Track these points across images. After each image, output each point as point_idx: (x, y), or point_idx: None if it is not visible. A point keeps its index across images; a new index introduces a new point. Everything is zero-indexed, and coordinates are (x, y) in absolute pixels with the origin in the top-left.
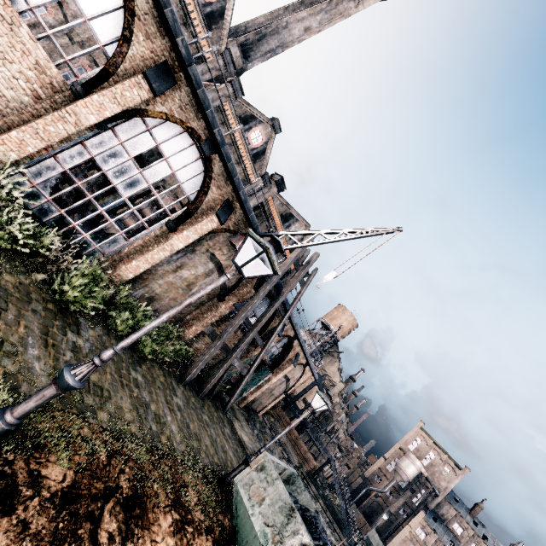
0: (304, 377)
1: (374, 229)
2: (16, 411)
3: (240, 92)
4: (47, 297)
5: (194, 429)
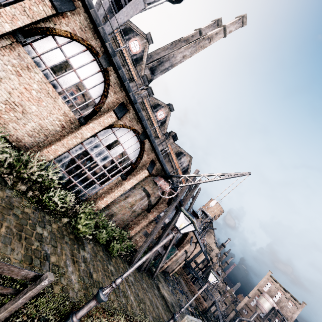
0: (196, 250)
1: (235, 173)
2: (78, 315)
3: (151, 94)
4: (69, 231)
5: (141, 296)
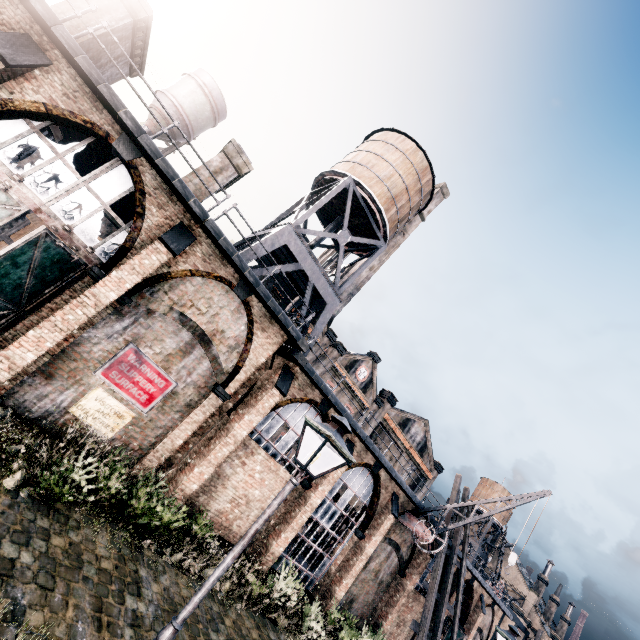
0: (496, 619)
1: (527, 495)
2: None
3: (343, 351)
4: None
5: None
